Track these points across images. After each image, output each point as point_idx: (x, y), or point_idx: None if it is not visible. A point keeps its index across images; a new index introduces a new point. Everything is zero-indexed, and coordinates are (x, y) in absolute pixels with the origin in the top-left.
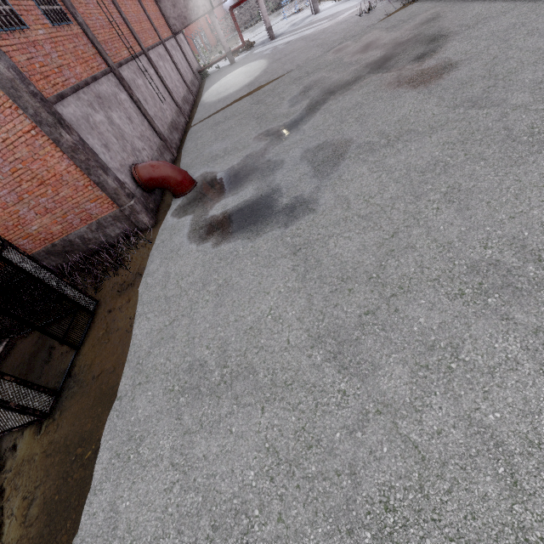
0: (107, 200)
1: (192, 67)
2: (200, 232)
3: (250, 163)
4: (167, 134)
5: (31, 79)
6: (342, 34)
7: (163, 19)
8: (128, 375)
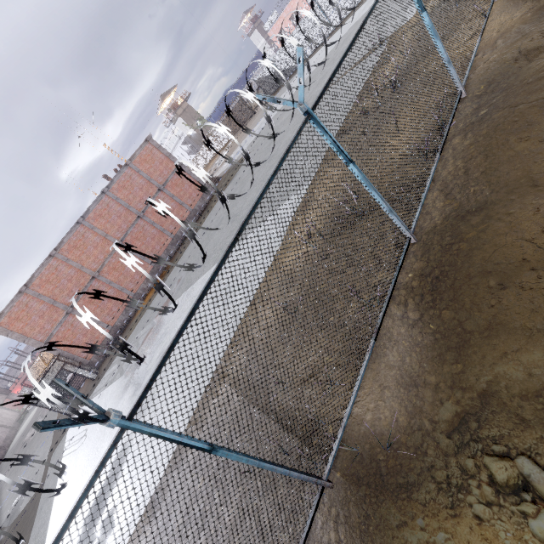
0: None
1: (10, 424)
2: None
3: None
4: None
5: None
6: None
7: None
8: None
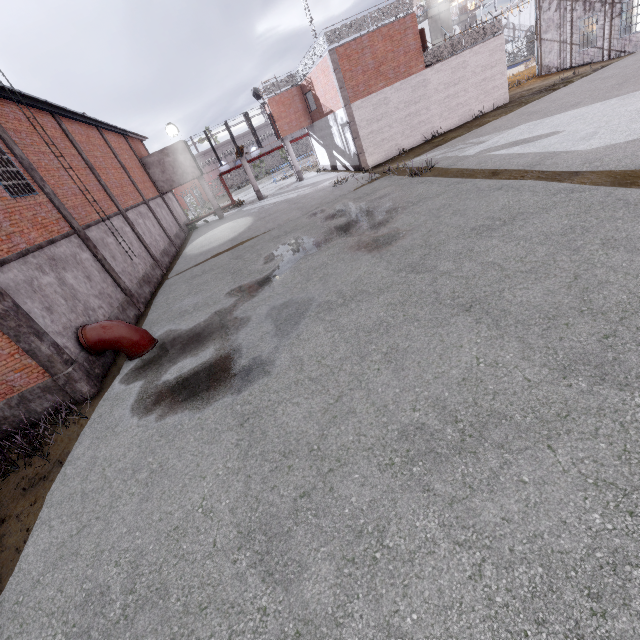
0: (38, 368)
1: (179, 221)
2: (146, 402)
3: (217, 320)
4: (135, 289)
5: None
6: (319, 200)
7: (151, 182)
8: None
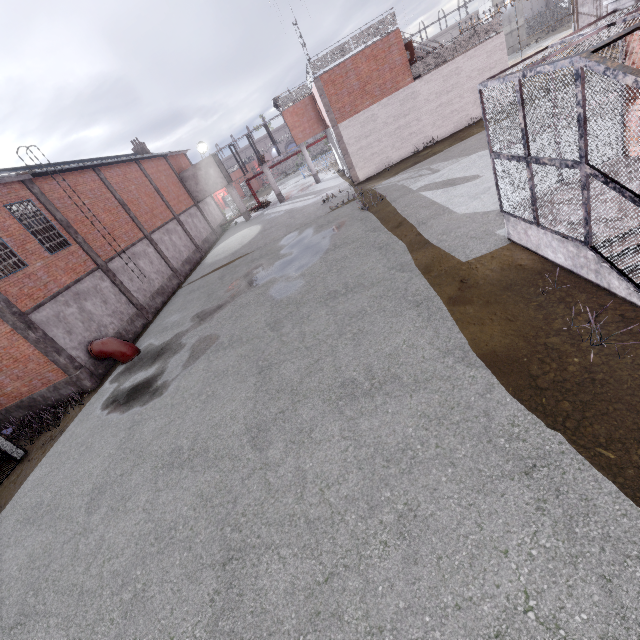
0: (61, 371)
1: (213, 224)
2: (109, 400)
3: (172, 342)
4: (146, 302)
5: (18, 302)
6: (304, 219)
7: (187, 194)
8: (7, 509)
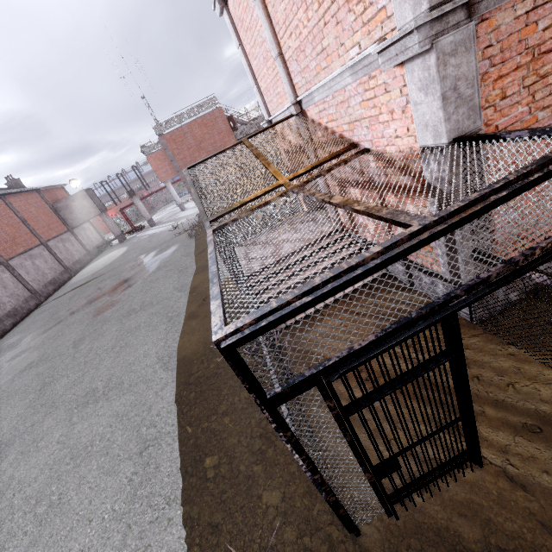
0: None
1: (89, 246)
2: None
3: None
4: None
5: None
6: (155, 243)
7: (60, 221)
8: None
